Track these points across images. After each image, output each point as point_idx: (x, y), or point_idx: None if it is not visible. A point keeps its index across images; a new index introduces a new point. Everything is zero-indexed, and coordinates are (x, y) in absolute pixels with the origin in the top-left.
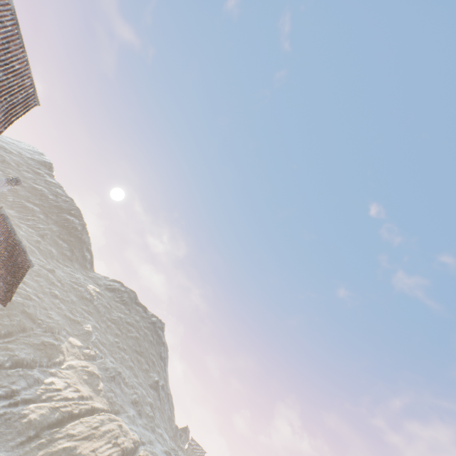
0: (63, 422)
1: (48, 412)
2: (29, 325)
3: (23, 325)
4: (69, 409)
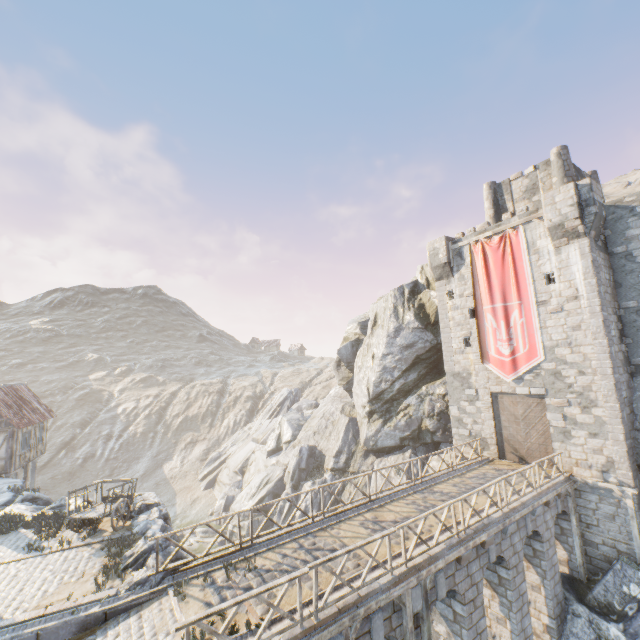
0: (163, 416)
1: (147, 421)
2: (46, 403)
3: None
4: (158, 408)
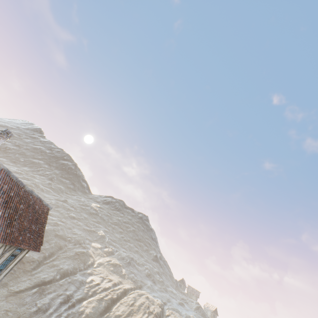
0: (109, 307)
1: (97, 304)
2: (63, 244)
3: (59, 244)
4: (110, 296)
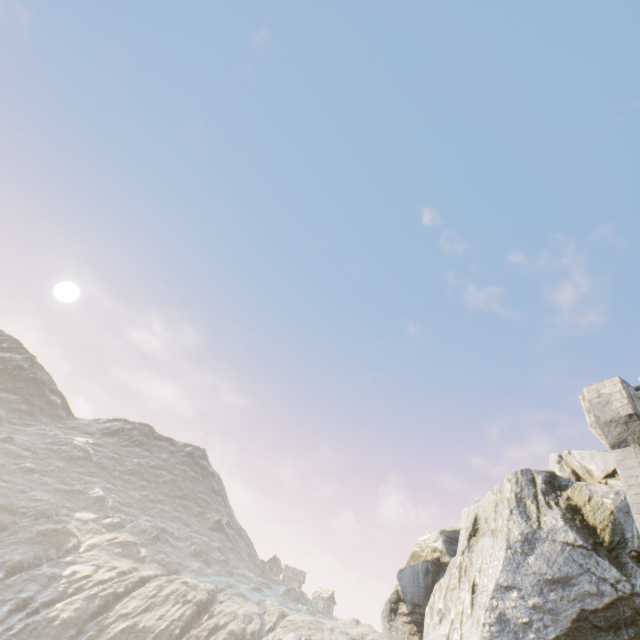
0: (108, 607)
1: (84, 604)
2: (9, 520)
3: None
4: (111, 590)
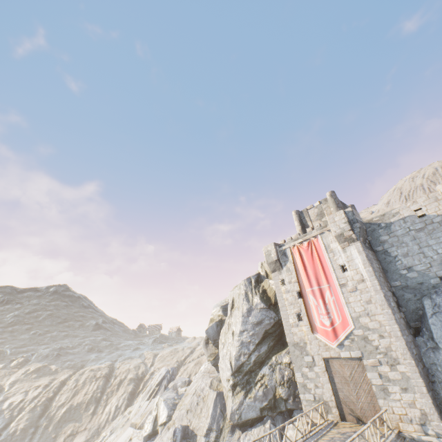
0: (48, 407)
1: (30, 415)
2: None
3: None
4: (44, 399)
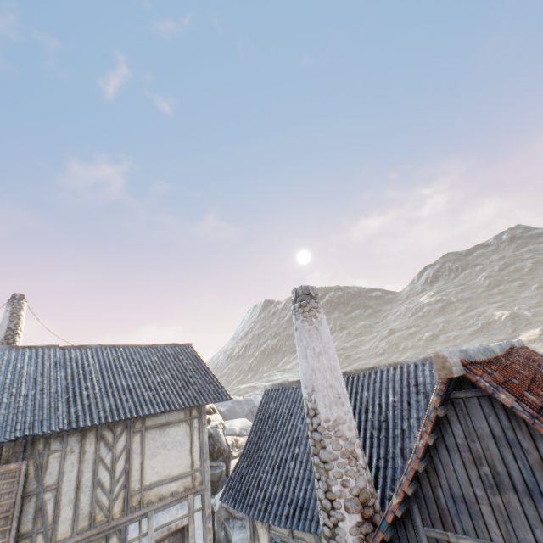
0: None
1: None
2: None
3: None
4: None
